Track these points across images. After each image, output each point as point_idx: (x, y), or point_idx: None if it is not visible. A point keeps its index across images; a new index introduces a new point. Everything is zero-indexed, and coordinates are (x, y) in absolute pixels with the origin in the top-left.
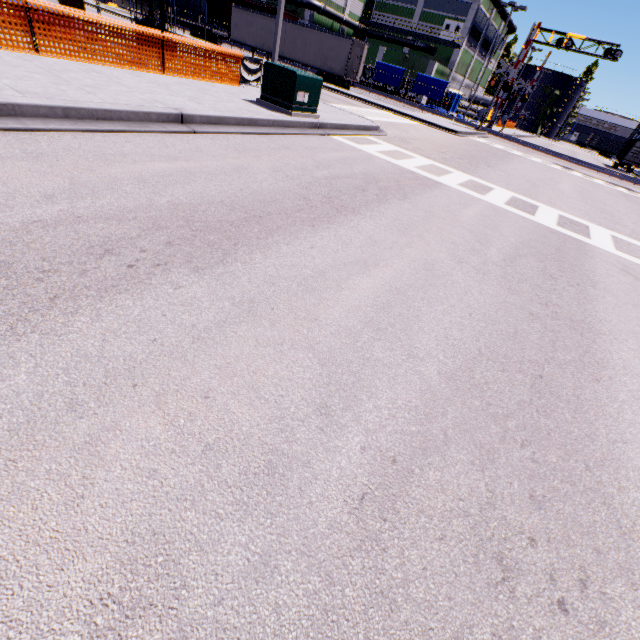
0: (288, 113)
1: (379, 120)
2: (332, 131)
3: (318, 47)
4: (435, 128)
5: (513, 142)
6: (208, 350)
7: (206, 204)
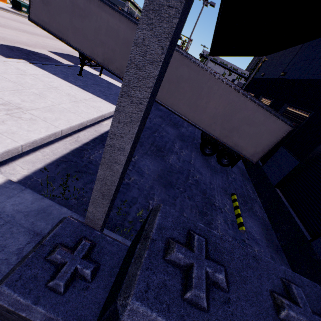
0: (20, 12)
1: None
2: None
3: None
4: None
5: None
6: None
7: None
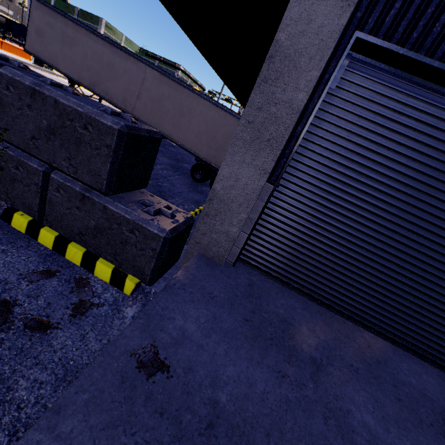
0: (42, 67)
1: None
2: (58, 76)
3: None
4: None
5: None
6: None
7: None
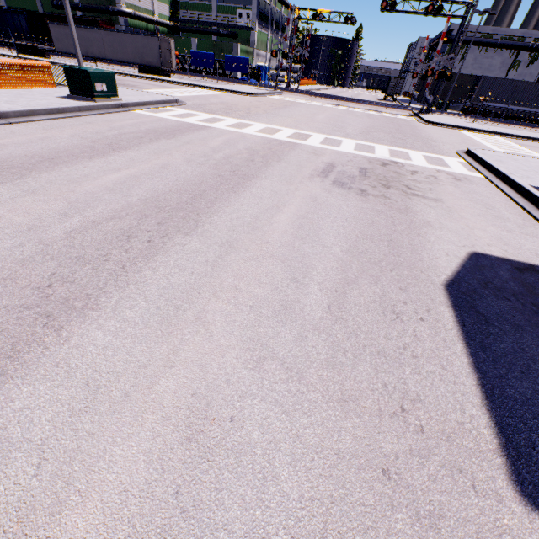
0: (93, 100)
1: (187, 95)
2: (134, 108)
3: (133, 47)
4: (237, 94)
5: (303, 94)
6: (4, 206)
7: (14, 158)
